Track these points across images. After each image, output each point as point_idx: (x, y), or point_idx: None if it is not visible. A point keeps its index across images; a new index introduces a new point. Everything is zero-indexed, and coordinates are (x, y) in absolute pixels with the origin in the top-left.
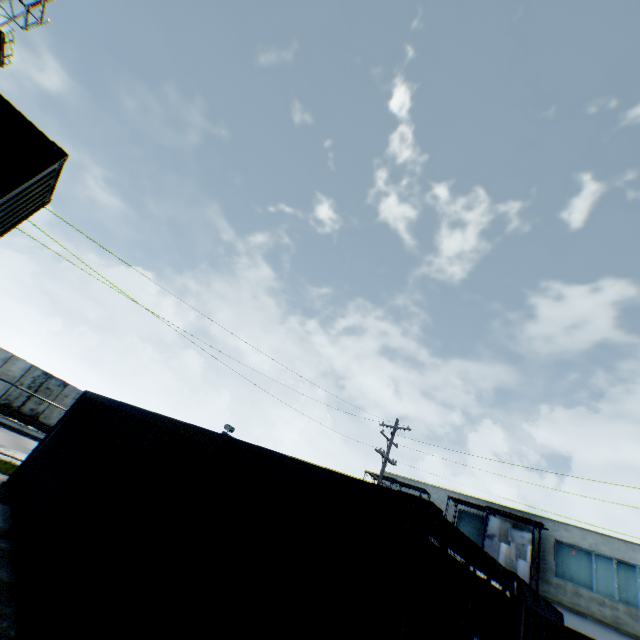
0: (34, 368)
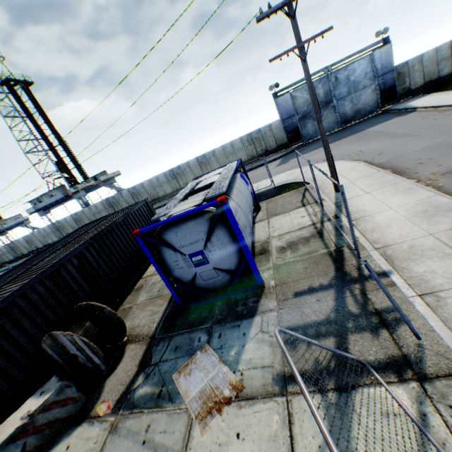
0: (165, 173)
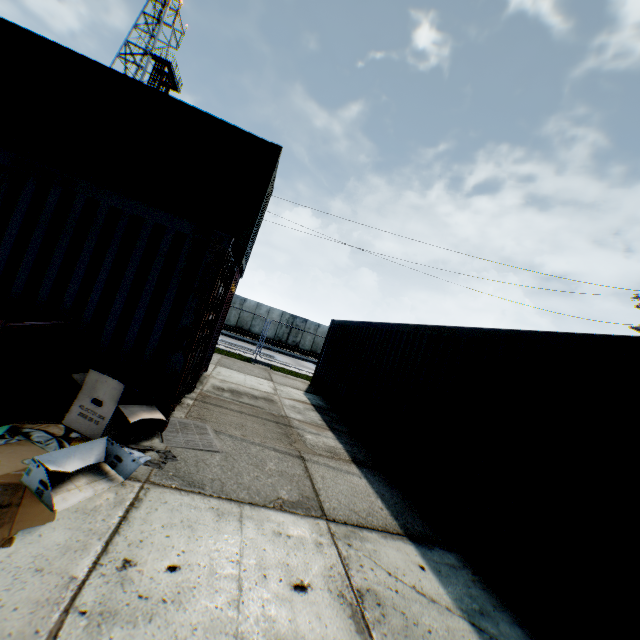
0: (283, 313)
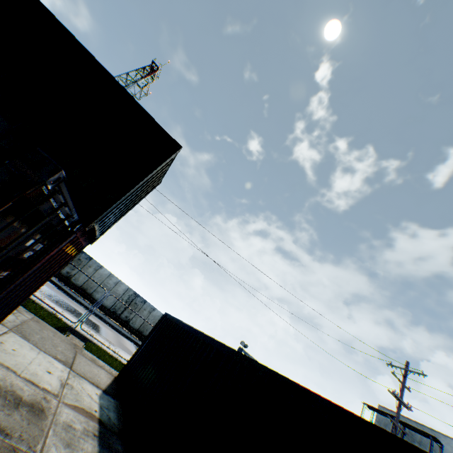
0: (129, 289)
